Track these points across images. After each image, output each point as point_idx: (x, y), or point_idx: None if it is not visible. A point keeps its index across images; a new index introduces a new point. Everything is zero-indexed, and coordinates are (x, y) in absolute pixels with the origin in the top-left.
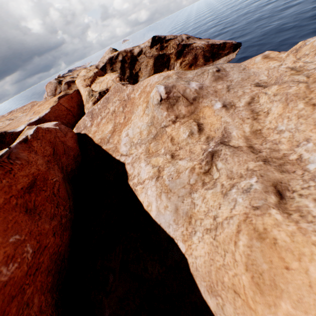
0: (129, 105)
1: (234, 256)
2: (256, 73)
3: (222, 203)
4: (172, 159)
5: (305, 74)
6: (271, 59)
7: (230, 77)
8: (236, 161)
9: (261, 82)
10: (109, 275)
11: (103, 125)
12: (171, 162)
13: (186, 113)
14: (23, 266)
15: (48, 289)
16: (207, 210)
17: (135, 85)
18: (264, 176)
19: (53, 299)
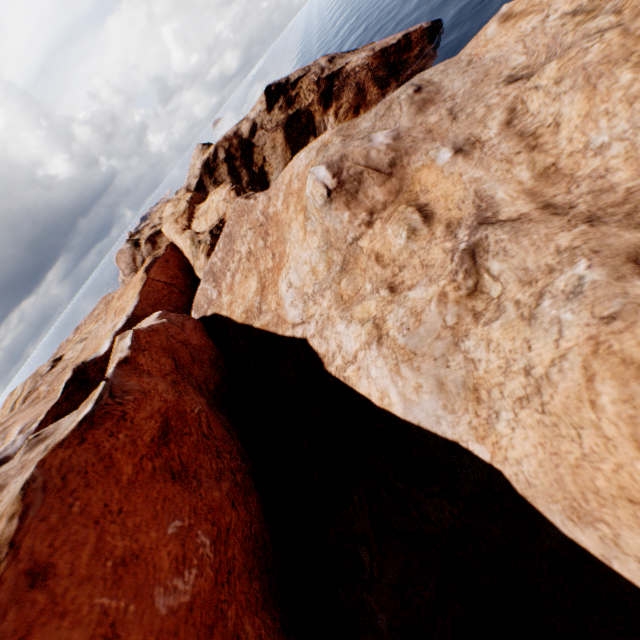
0: (272, 230)
1: (600, 431)
2: (497, 59)
3: (532, 337)
4: (394, 295)
5: (610, 9)
6: (520, 16)
7: (448, 90)
8: (528, 245)
9: (517, 70)
10: (359, 549)
11: (240, 285)
12: (394, 300)
13: (387, 198)
14: (207, 571)
15: (260, 604)
16: (503, 362)
17: (270, 189)
18: (602, 249)
19: (274, 621)
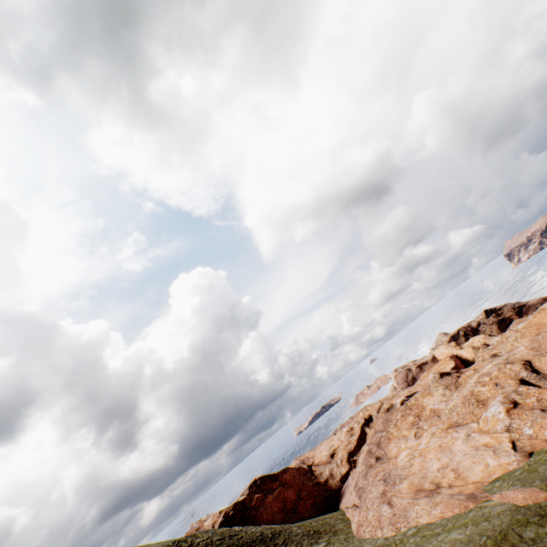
0: None
1: None
2: None
3: None
4: None
5: None
6: None
7: None
8: None
9: None
10: None
11: None
12: None
13: None
14: None
15: None
16: None
17: (533, 313)
18: None
19: None
